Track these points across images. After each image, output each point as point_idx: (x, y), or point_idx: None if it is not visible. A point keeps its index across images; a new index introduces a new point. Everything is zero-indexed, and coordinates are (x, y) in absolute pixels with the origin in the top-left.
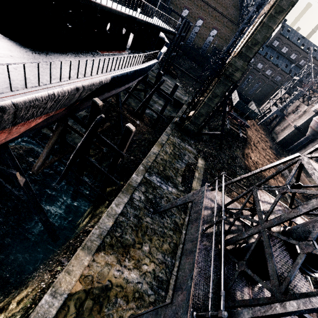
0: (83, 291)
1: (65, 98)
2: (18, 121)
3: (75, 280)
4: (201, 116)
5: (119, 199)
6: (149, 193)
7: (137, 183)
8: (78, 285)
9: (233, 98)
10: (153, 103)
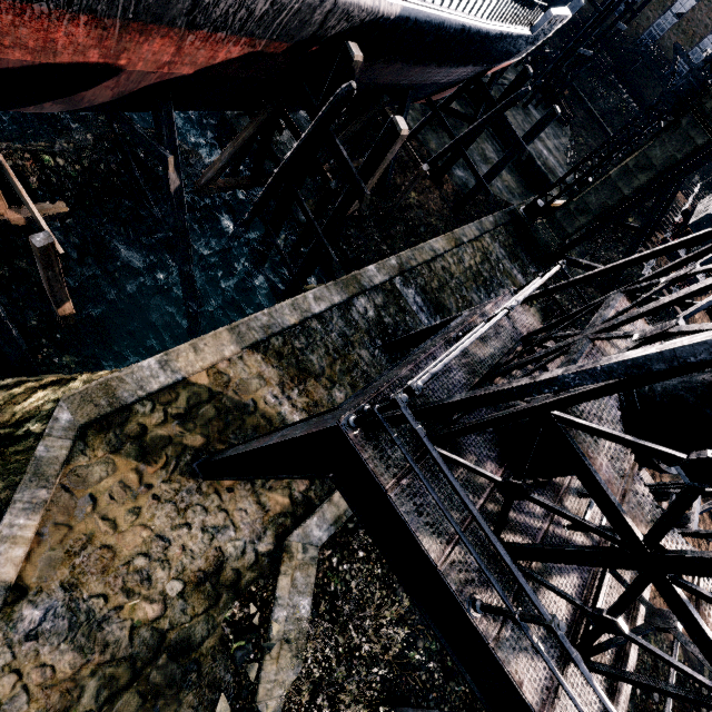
0: (207, 389)
1: (294, 10)
2: (198, 21)
3: (201, 365)
4: (583, 213)
5: (326, 292)
6: (387, 313)
7: (373, 283)
8: (203, 376)
9: (697, 210)
10: (480, 160)
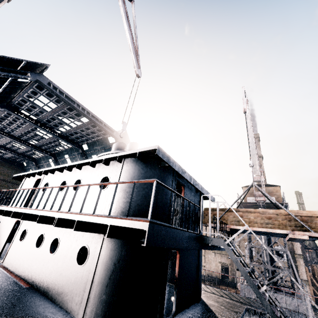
0: None
1: None
2: None
3: None
4: None
5: None
6: None
7: None
8: None
9: None
10: None
